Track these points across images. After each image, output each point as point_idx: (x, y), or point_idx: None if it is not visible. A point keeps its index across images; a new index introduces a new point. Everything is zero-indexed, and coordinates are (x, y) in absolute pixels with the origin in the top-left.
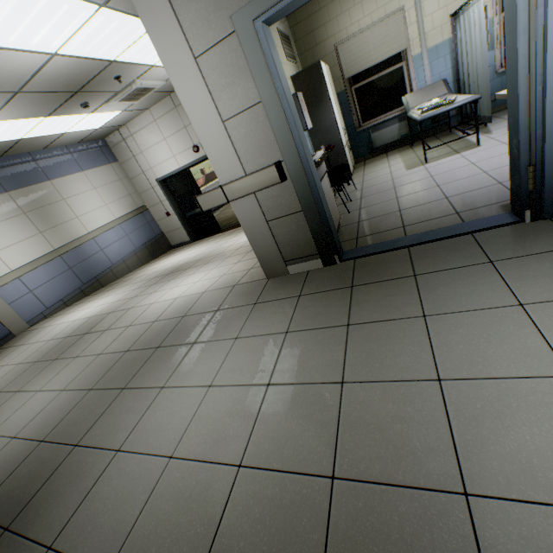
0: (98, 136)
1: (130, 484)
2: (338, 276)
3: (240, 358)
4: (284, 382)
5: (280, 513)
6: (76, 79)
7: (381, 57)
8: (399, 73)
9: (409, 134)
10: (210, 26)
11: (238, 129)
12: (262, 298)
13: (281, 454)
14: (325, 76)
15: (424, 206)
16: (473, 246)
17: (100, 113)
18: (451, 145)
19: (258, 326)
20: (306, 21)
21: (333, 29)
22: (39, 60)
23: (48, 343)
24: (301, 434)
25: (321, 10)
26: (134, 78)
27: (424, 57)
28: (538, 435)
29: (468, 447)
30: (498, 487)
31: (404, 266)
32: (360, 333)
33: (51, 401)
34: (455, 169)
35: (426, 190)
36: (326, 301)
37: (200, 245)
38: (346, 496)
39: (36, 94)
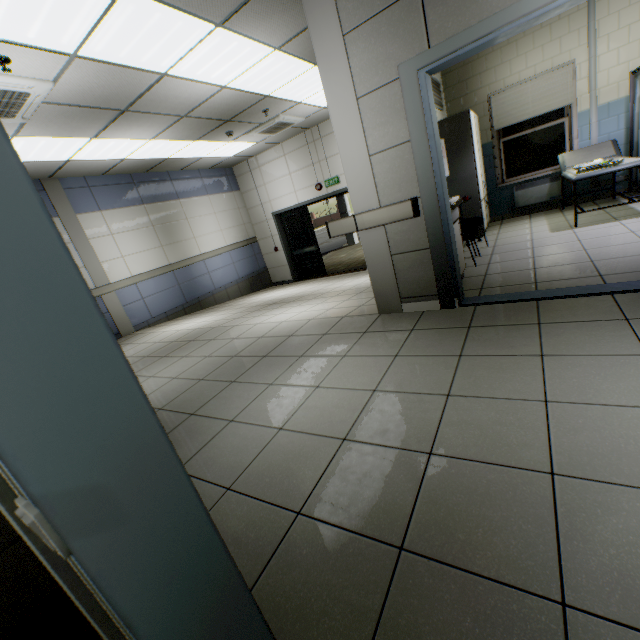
0: (228, 164)
1: (244, 441)
2: (455, 318)
3: (347, 370)
4: (390, 390)
5: (379, 470)
6: (232, 109)
7: (540, 111)
8: (559, 130)
9: (560, 196)
10: (377, 73)
11: (382, 163)
12: (372, 328)
13: (383, 436)
14: (472, 125)
15: (564, 266)
16: (611, 305)
17: (238, 142)
18: (611, 212)
19: (367, 349)
20: (460, 69)
21: (489, 79)
22: (210, 91)
23: (155, 344)
24: (404, 425)
25: (479, 60)
26: (279, 112)
27: (592, 114)
28: (633, 445)
29: (562, 446)
30: (583, 472)
31: (529, 315)
32: (472, 362)
33: (164, 384)
34: (609, 236)
35: (569, 252)
36: (439, 336)
37: (303, 285)
38: (441, 465)
39: (196, 120)
